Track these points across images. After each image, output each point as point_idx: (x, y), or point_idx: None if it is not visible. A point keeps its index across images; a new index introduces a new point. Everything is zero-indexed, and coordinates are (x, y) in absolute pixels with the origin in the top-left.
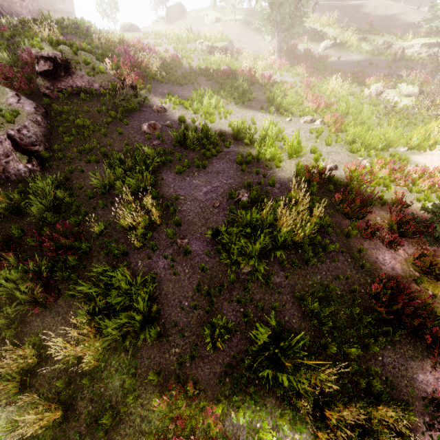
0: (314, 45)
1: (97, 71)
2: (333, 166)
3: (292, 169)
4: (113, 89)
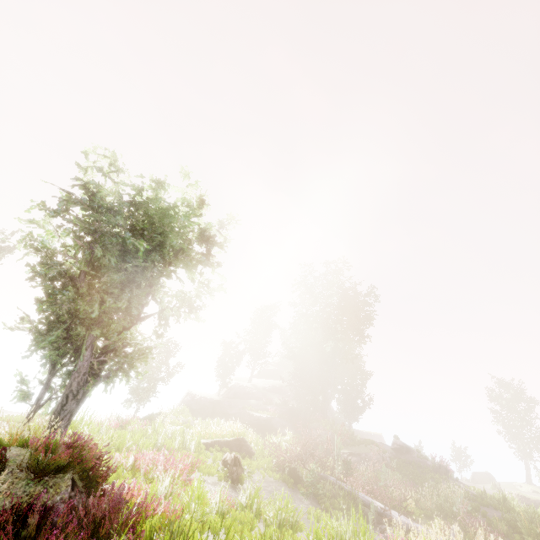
0: None
1: (423, 457)
2: None
3: None
4: (431, 468)
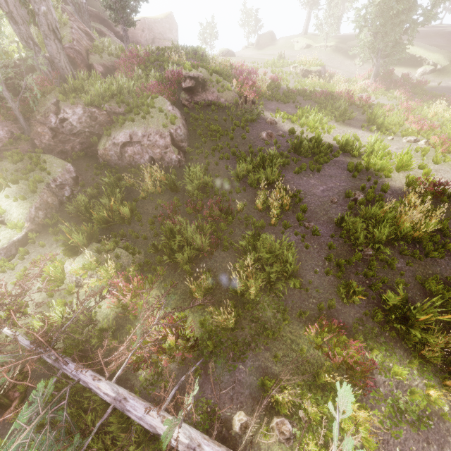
0: (410, 70)
1: (225, 89)
2: (444, 182)
3: (401, 180)
4: (235, 103)
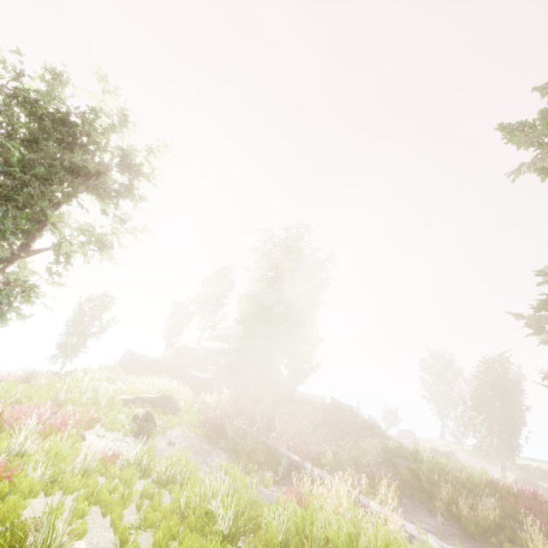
0: None
1: (354, 416)
2: None
3: None
4: (360, 425)
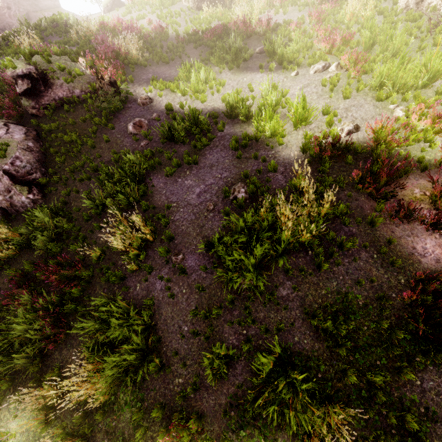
0: None
1: (74, 75)
2: (353, 128)
3: (299, 143)
4: (94, 91)
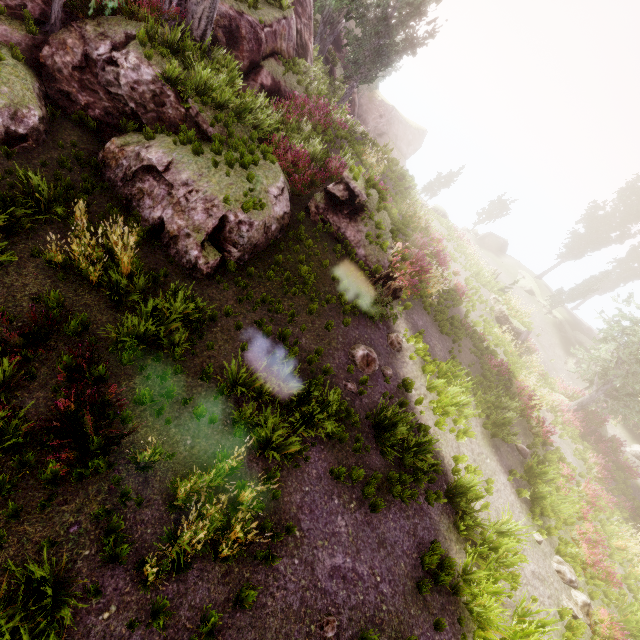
0: (625, 435)
1: (378, 242)
2: None
3: None
4: (373, 271)
